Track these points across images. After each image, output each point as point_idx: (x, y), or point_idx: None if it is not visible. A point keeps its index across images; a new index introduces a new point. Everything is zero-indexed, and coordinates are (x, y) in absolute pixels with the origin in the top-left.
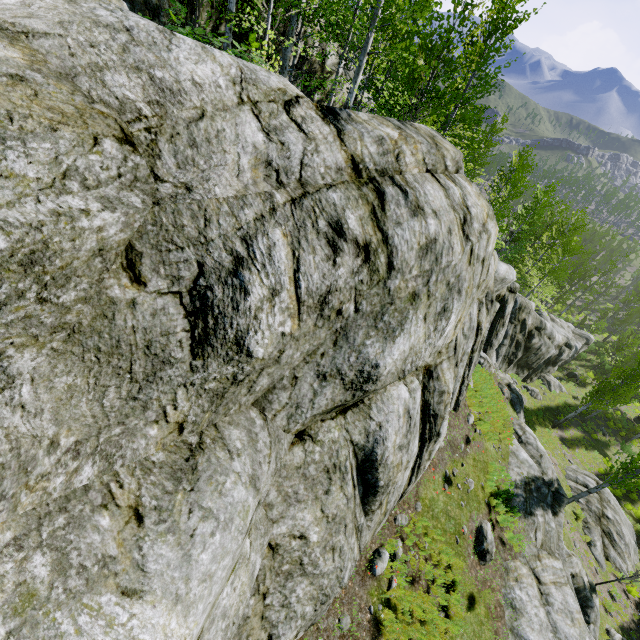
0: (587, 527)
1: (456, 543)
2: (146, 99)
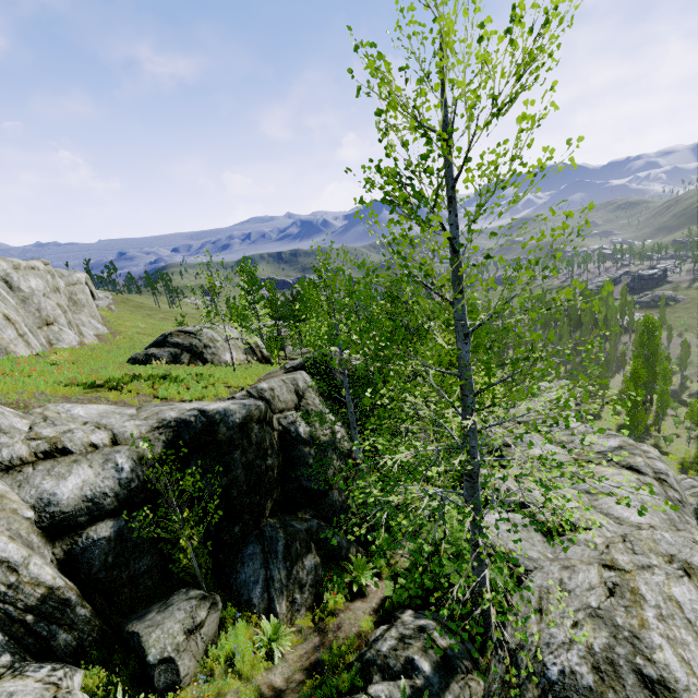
0: None
1: None
2: (663, 514)
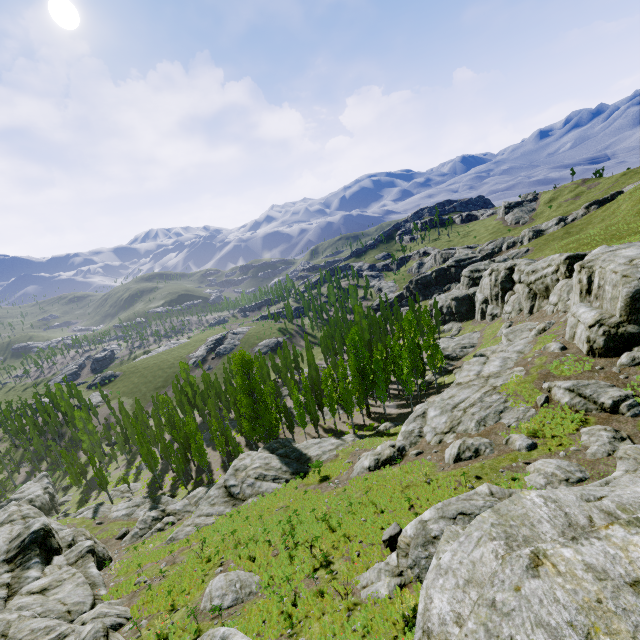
0: (123, 497)
1: (96, 528)
2: None
